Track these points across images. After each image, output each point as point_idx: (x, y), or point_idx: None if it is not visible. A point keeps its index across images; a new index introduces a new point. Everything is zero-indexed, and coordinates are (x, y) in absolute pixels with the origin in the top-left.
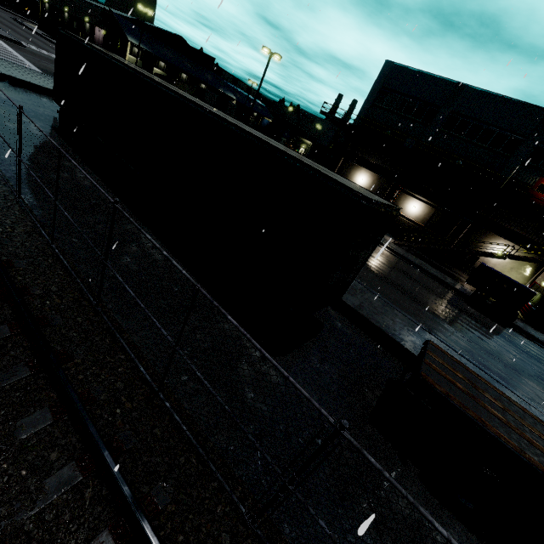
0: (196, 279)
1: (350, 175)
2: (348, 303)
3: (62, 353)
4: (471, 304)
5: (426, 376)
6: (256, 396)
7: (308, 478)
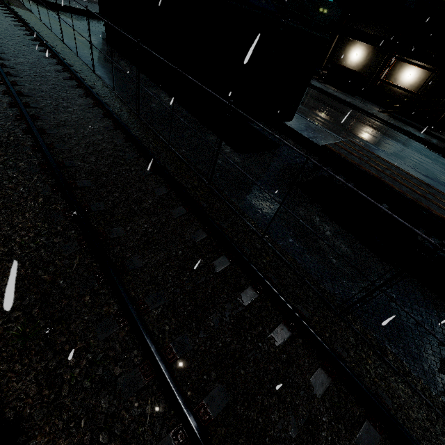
0: (194, 117)
1: (344, 52)
2: (303, 135)
3: (125, 124)
4: (442, 154)
5: (328, 146)
6: (223, 163)
7: (244, 188)
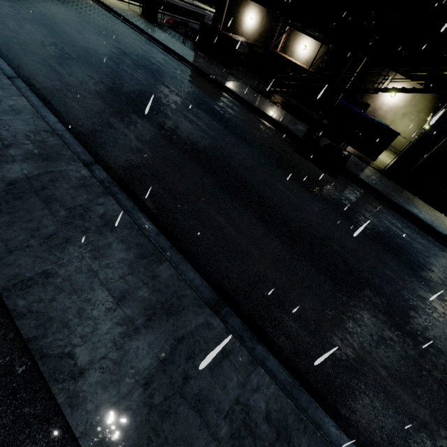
0: None
1: (239, 15)
2: None
3: None
4: (298, 150)
5: None
6: None
7: None
